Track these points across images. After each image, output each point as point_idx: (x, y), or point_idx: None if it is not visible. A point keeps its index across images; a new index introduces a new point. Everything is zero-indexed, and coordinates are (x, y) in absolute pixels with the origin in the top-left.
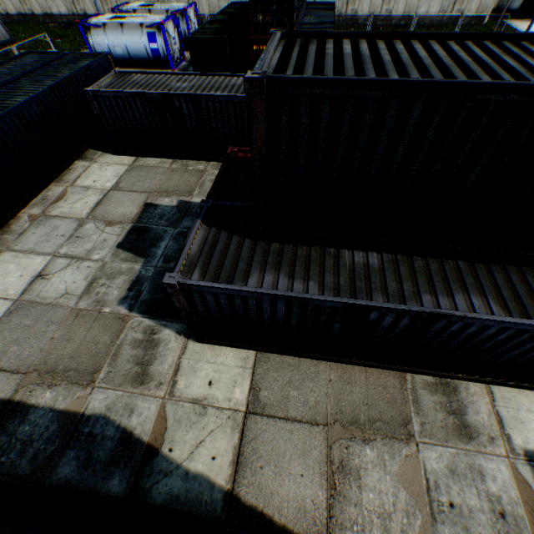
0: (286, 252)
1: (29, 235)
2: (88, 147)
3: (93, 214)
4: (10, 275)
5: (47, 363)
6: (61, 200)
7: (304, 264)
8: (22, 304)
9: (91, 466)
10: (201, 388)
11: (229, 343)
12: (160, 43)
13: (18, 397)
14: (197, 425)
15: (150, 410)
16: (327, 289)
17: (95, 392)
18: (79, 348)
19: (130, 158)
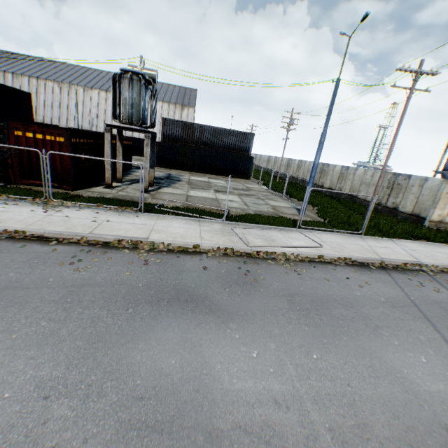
0: None
1: None
2: None
3: None
4: None
5: None
6: None
7: None
8: None
9: None
10: None
11: None
12: None
13: None
14: None
15: None
16: None
17: None
18: None
19: None
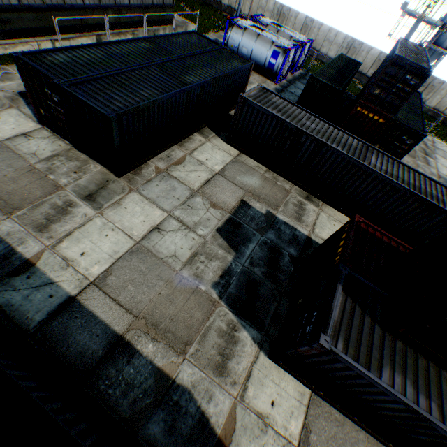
0: (409, 356)
1: (153, 185)
2: (206, 124)
3: (202, 190)
4: (135, 216)
5: (153, 315)
6: (180, 164)
7: (423, 378)
8: (141, 249)
9: (174, 435)
10: (265, 404)
11: (295, 374)
12: (279, 62)
13: (128, 336)
14: (258, 439)
15: (224, 404)
16: (445, 417)
17: (185, 363)
18: (178, 313)
19: (235, 151)
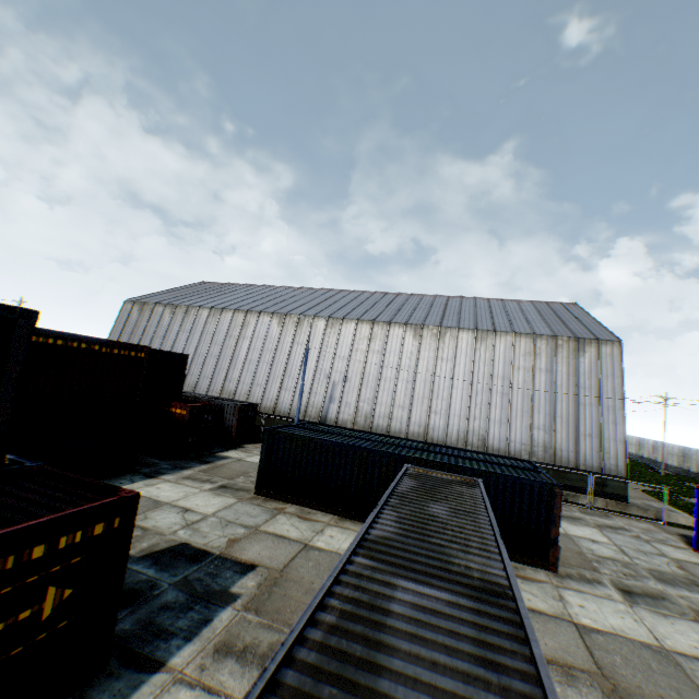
0: None
1: (253, 507)
2: None
3: (261, 532)
4: (204, 501)
5: None
6: (302, 518)
7: None
8: (160, 504)
9: None
10: None
11: None
12: None
13: None
14: None
15: None
16: None
17: None
18: None
19: None
